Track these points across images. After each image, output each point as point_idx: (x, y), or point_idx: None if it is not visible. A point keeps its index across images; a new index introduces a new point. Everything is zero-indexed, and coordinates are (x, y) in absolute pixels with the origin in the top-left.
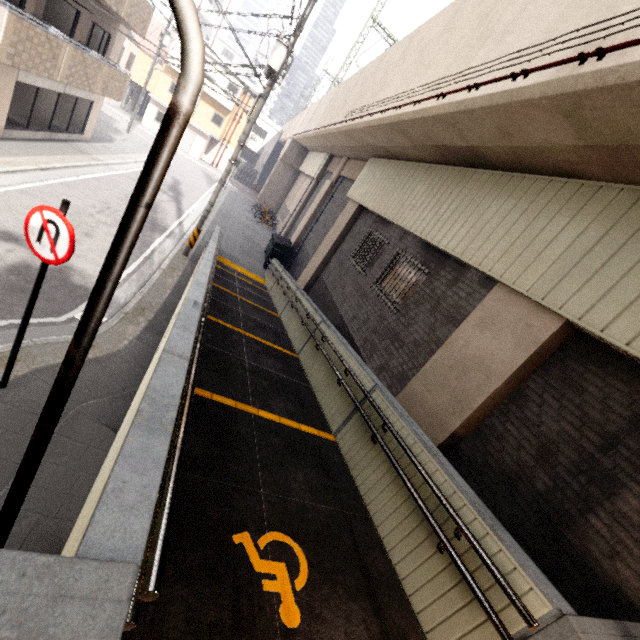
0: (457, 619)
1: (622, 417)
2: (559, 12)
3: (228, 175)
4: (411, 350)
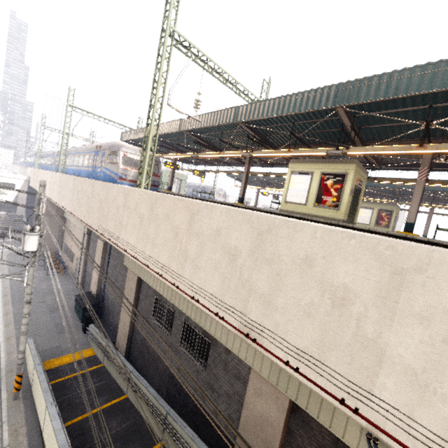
0: None
1: (330, 441)
2: (220, 281)
3: (27, 325)
4: (226, 399)
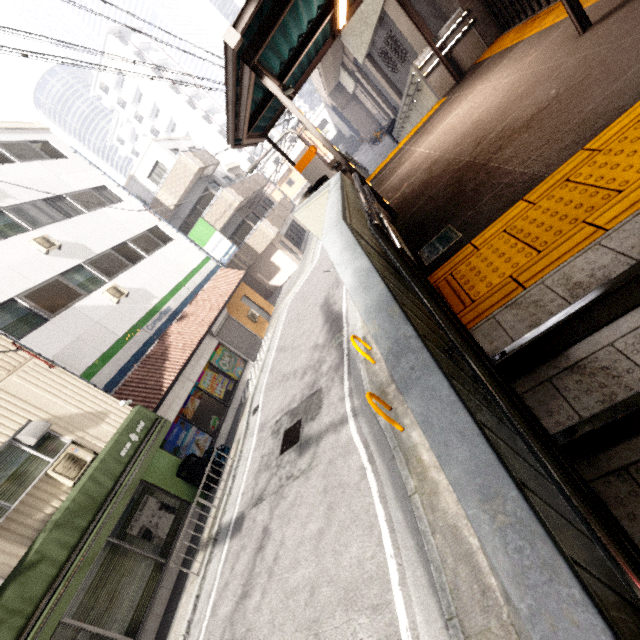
0: (428, 92)
1: None
2: None
3: None
4: None
